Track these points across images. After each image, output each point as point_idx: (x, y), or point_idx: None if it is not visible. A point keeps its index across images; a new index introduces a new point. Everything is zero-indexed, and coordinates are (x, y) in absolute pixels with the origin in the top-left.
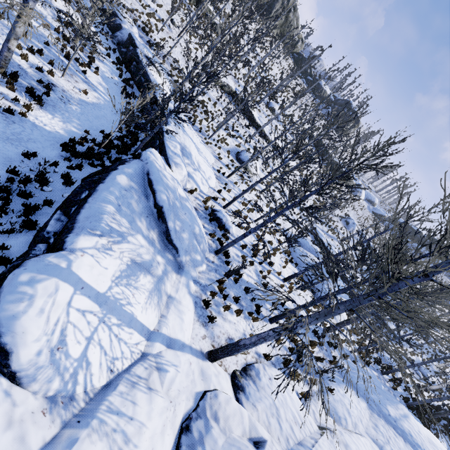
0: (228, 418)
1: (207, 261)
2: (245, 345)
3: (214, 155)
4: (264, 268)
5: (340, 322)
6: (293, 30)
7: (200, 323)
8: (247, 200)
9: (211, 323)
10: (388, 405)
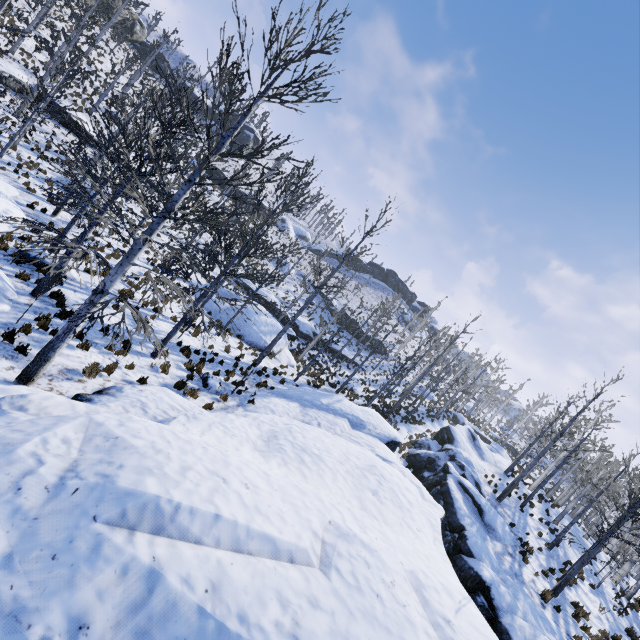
0: (45, 408)
1: (13, 303)
2: (58, 337)
3: (15, 185)
4: (146, 314)
5: (266, 348)
6: (119, 4)
7: (0, 356)
8: (104, 245)
9: (25, 356)
10: (322, 398)
